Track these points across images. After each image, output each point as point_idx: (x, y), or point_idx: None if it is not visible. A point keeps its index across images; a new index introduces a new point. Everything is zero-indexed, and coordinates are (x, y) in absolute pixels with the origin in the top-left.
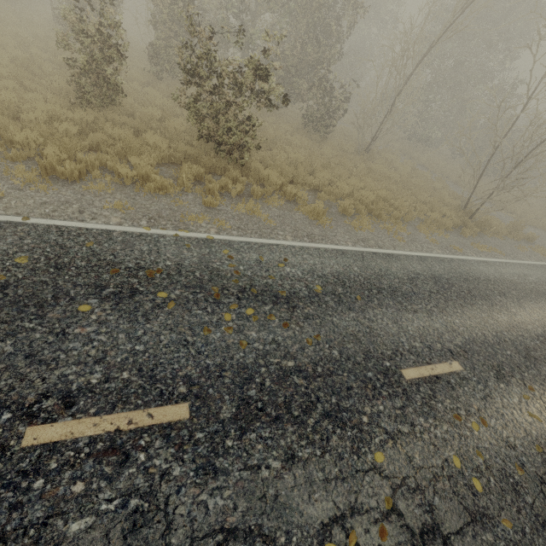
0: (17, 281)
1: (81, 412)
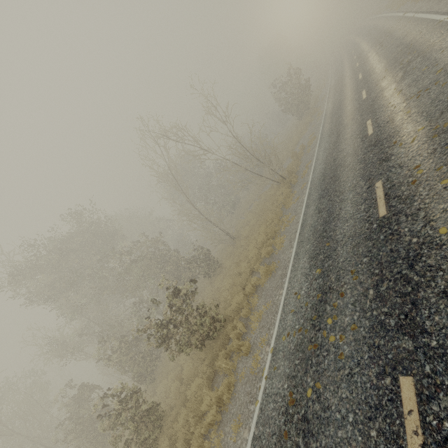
0: None
1: None
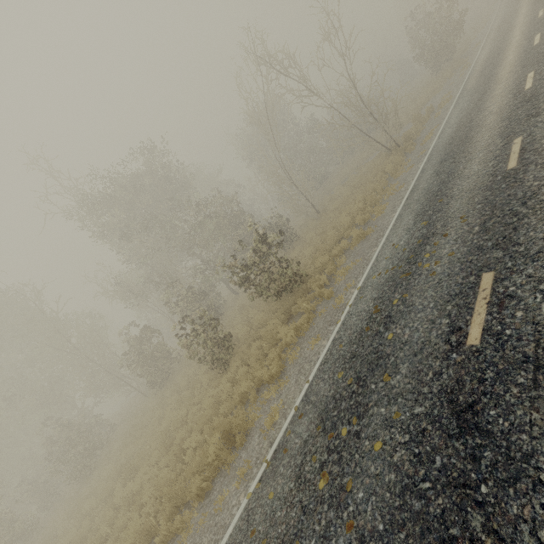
0: (356, 373)
1: (467, 323)
